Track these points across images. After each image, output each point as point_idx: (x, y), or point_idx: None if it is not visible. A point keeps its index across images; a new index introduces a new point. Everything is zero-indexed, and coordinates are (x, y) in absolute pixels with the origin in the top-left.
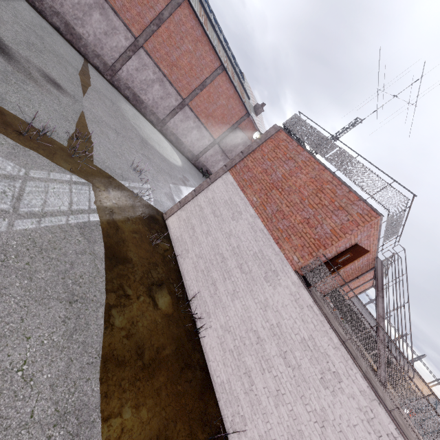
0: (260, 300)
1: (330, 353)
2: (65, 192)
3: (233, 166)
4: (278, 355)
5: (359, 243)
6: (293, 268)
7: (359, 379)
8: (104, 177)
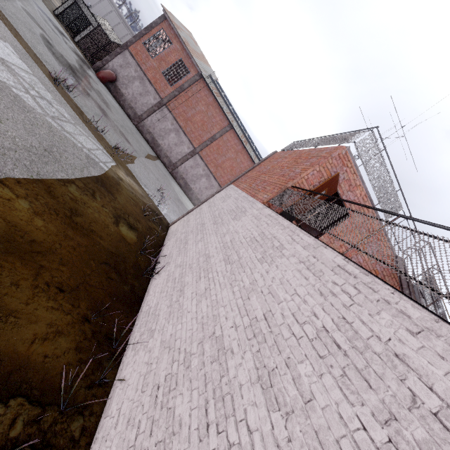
0: (223, 232)
1: (277, 234)
2: (93, 146)
3: (236, 179)
4: (221, 260)
5: (343, 195)
6: (261, 202)
7: (305, 238)
8: (129, 172)
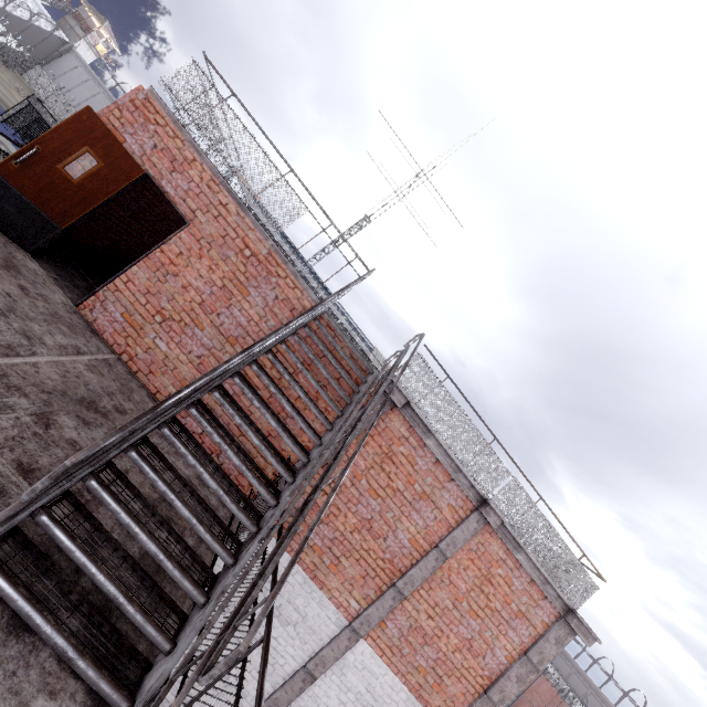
0: None
1: None
2: None
3: None
4: None
5: (162, 180)
6: None
7: None
8: None
